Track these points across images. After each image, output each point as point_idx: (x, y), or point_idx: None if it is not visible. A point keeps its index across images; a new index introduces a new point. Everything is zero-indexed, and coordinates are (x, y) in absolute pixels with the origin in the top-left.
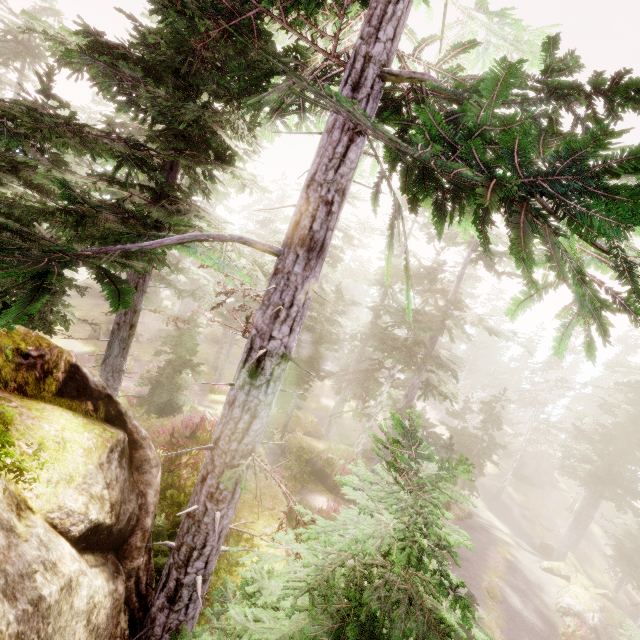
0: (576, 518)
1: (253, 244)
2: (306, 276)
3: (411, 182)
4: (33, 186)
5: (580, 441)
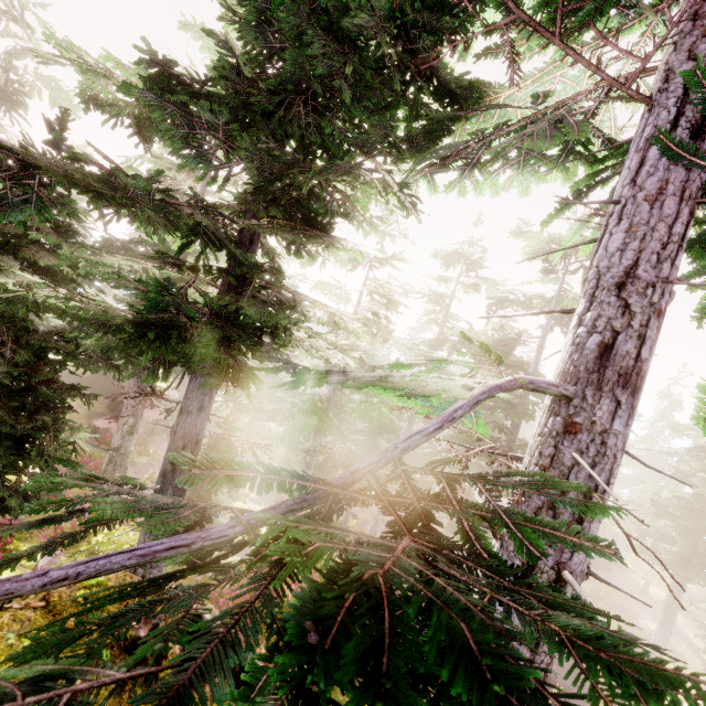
0: (667, 610)
1: (544, 388)
2: (626, 434)
3: (705, 267)
4: (36, 268)
5: (651, 515)
